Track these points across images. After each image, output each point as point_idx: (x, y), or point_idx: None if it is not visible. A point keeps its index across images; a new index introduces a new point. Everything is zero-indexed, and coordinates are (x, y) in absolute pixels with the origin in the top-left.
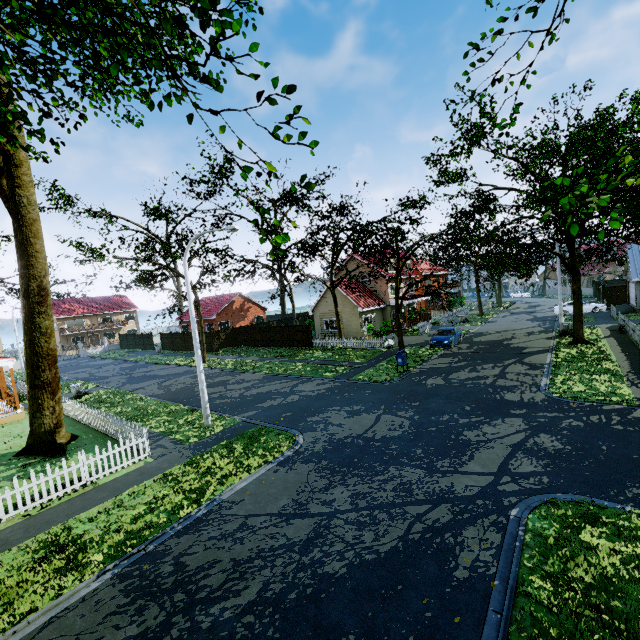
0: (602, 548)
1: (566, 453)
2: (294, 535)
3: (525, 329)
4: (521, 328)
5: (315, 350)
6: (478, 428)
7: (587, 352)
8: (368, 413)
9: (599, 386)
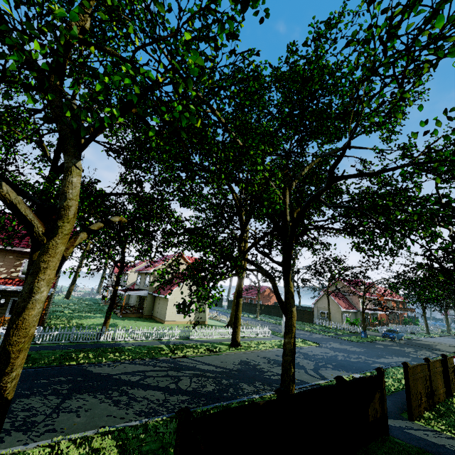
0: None
1: None
2: (327, 355)
3: (451, 344)
4: (449, 343)
5: (315, 325)
6: (391, 356)
7: None
8: (347, 346)
9: None
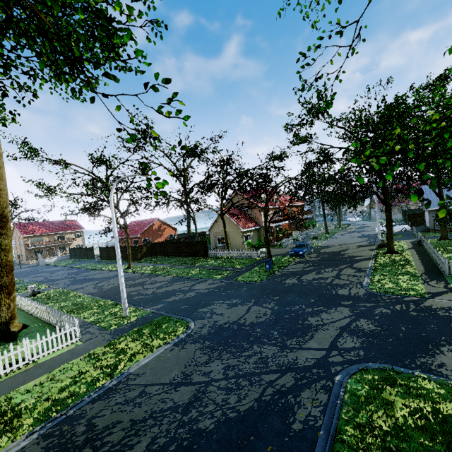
0: (397, 403)
1: (377, 333)
2: (179, 399)
3: (356, 243)
4: (353, 242)
5: (210, 259)
6: (318, 315)
7: (396, 259)
8: (242, 305)
9: (402, 284)
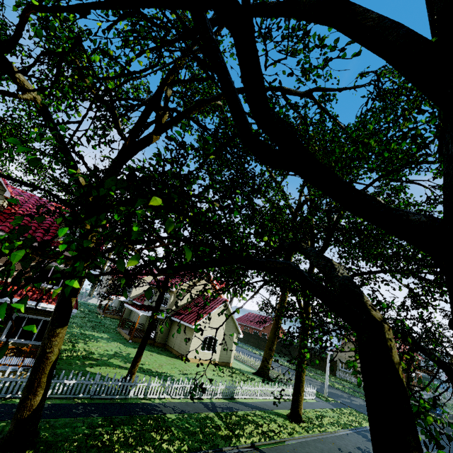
0: None
1: None
2: None
3: None
4: None
5: (340, 379)
6: None
7: None
8: None
9: None
